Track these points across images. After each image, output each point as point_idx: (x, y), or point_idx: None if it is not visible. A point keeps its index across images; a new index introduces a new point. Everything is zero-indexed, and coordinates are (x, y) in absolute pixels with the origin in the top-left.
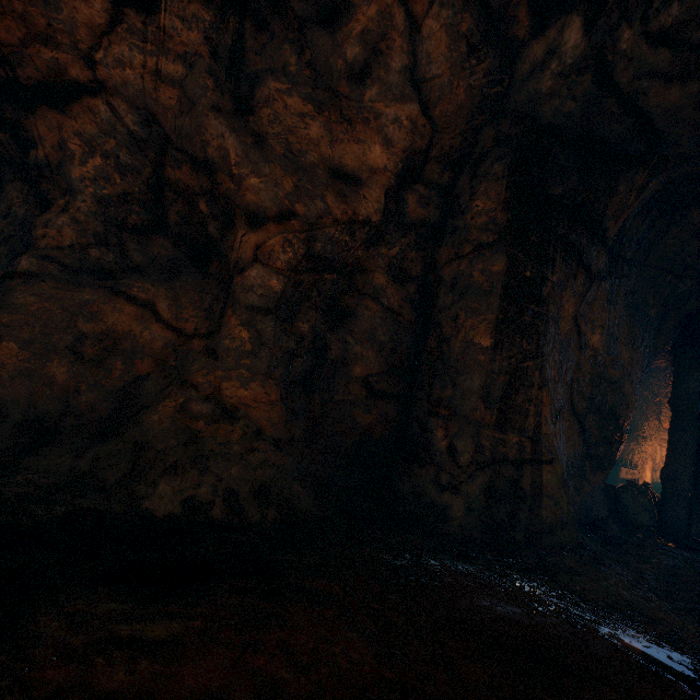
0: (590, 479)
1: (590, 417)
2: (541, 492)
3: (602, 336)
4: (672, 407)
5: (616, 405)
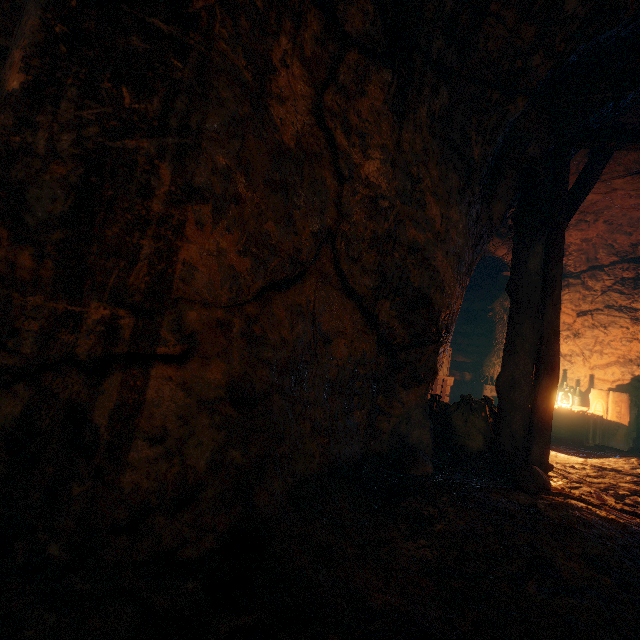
0: (402, 397)
1: (384, 304)
2: (133, 429)
3: (384, 165)
4: (510, 294)
5: (425, 286)
